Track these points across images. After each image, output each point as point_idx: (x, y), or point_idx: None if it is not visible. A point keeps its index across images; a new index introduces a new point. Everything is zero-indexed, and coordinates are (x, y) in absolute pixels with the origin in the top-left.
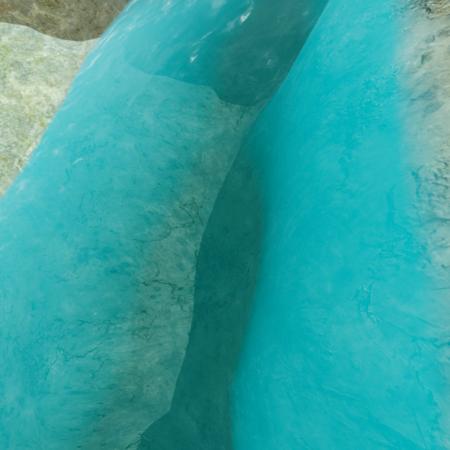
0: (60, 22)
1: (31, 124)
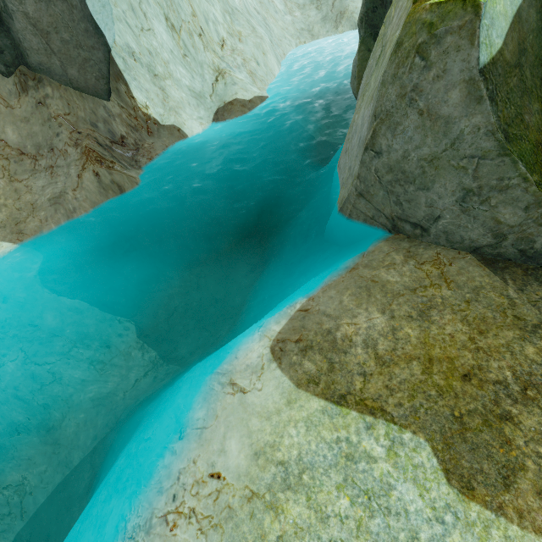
0: None
1: None
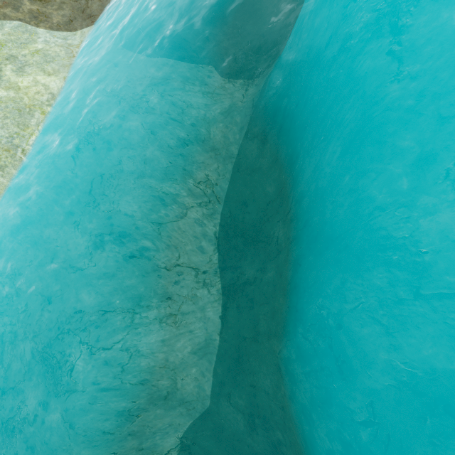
0: (53, 16)
1: (32, 114)
